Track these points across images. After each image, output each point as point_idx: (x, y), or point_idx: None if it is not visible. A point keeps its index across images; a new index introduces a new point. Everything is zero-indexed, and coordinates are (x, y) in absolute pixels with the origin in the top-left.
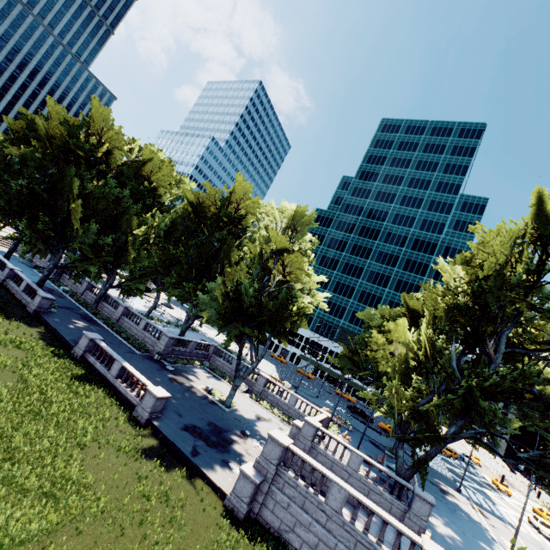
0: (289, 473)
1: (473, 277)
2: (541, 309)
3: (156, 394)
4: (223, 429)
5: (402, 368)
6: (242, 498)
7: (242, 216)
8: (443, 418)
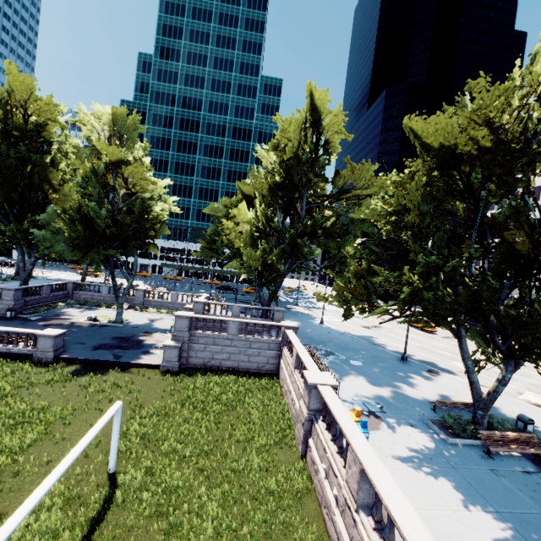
0: (199, 332)
1: (281, 159)
2: (321, 175)
3: (52, 334)
4: (128, 337)
5: (251, 240)
6: (173, 360)
7: (42, 125)
8: (281, 263)
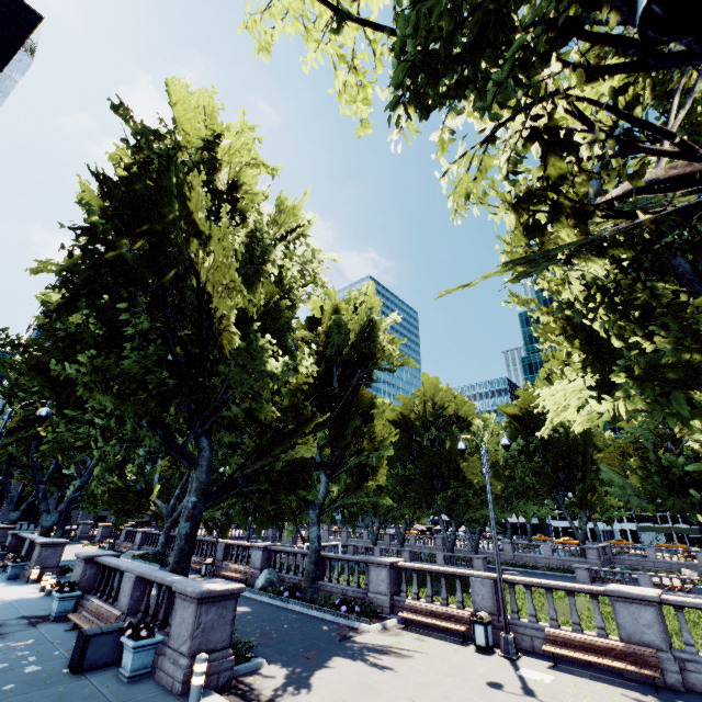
0: None
1: None
2: None
3: None
4: None
5: None
6: None
7: None
8: None
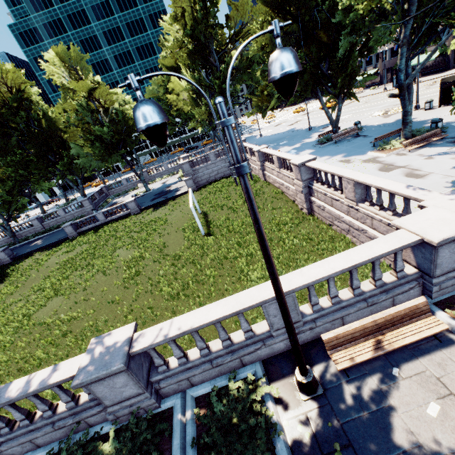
0: (196, 167)
1: (184, 26)
2: (216, 25)
3: (131, 200)
4: (161, 192)
5: (193, 102)
6: (192, 186)
7: (24, 90)
8: None
